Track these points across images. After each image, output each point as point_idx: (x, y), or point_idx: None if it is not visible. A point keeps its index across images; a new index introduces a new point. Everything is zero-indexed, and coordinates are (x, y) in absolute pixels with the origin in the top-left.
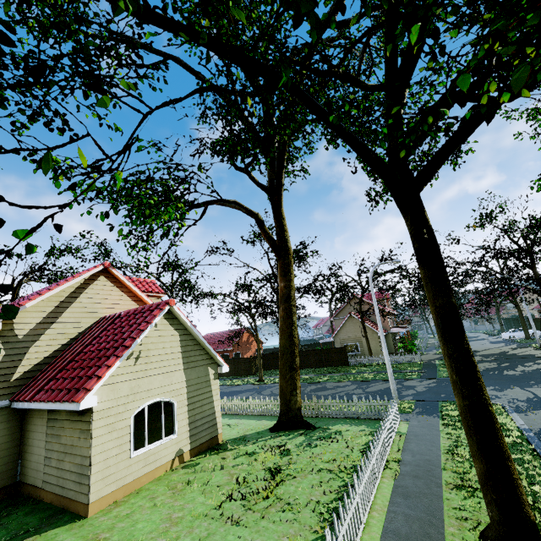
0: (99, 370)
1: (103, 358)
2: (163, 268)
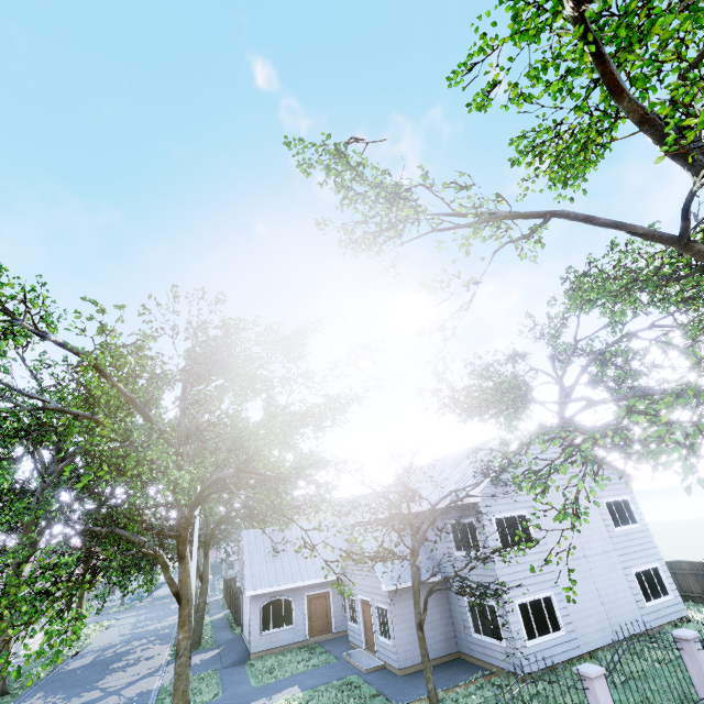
0: None
1: None
2: None
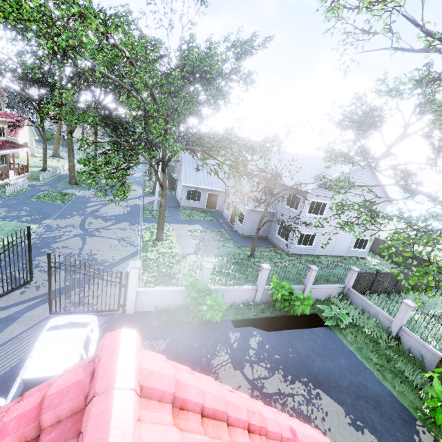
0: (18, 132)
1: (15, 129)
2: None
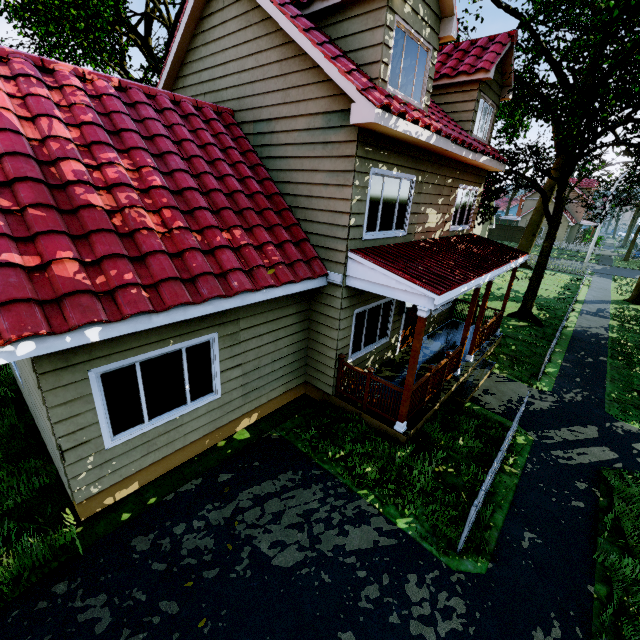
0: None
1: None
2: None
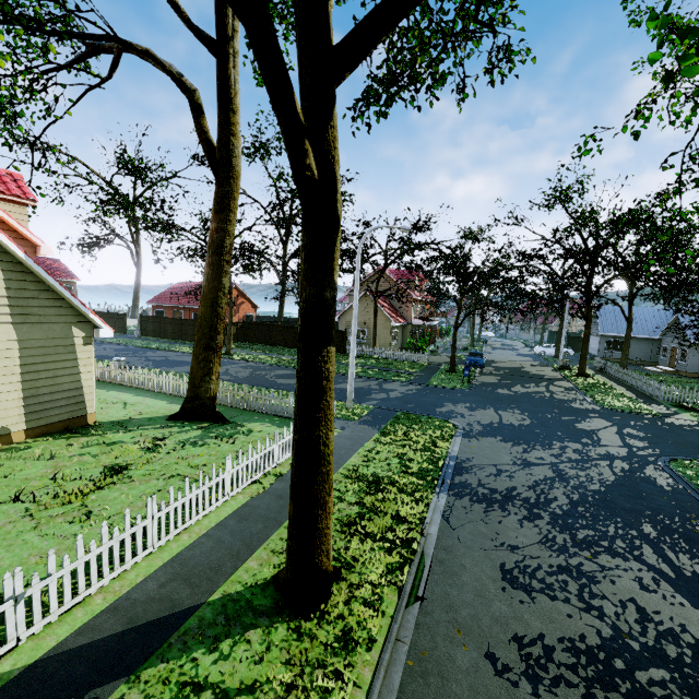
0: None
1: None
2: (44, 157)
